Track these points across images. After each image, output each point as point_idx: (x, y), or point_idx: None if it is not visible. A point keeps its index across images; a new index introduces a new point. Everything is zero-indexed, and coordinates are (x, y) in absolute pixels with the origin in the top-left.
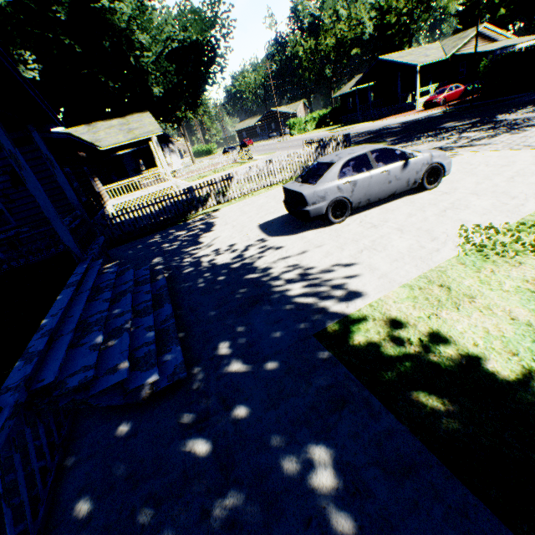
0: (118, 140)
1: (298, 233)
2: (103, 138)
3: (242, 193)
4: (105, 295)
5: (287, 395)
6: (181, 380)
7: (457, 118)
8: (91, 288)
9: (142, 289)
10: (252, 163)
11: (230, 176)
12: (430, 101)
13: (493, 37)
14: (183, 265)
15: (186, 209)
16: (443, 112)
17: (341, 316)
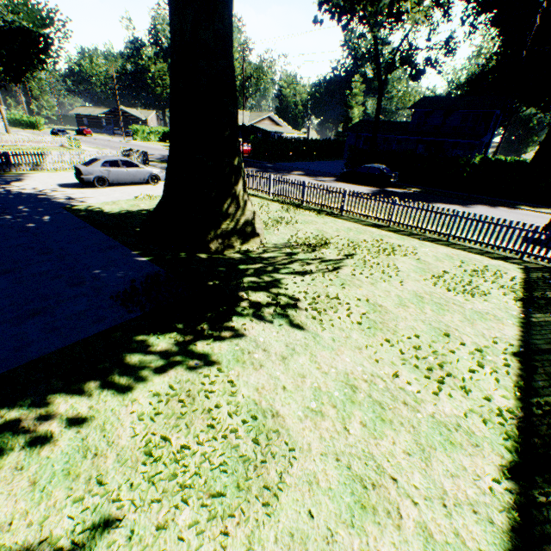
0: None
1: (79, 189)
2: None
3: (56, 168)
4: None
5: (43, 213)
6: (0, 211)
7: None
8: None
9: None
10: (80, 152)
11: (45, 154)
12: None
13: (279, 123)
14: None
15: (0, 167)
16: None
17: (75, 205)
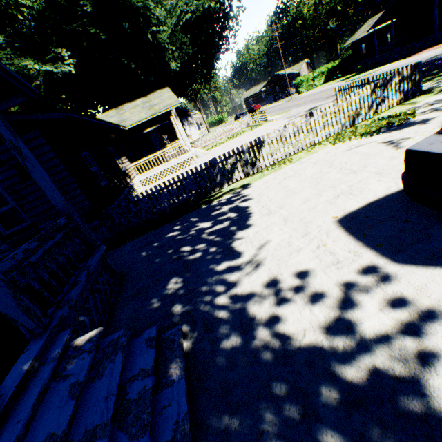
0: (140, 118)
1: None
2: (127, 118)
3: (275, 160)
4: None
5: None
6: None
7: None
8: None
9: None
10: (268, 124)
11: (259, 141)
12: None
13: None
14: (216, 317)
15: (209, 186)
16: None
17: None
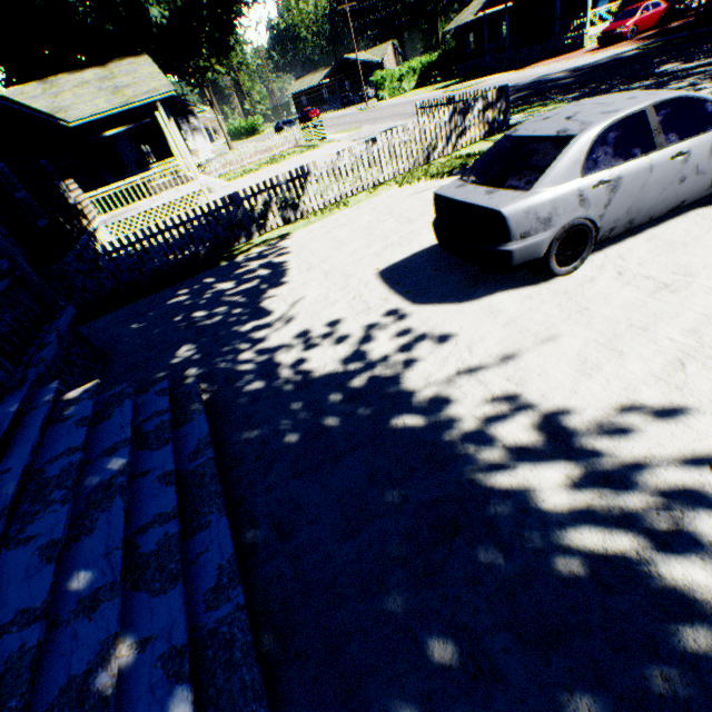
0: (97, 108)
1: (477, 298)
2: (70, 104)
3: (326, 202)
4: (50, 523)
5: None
6: None
7: (679, 55)
8: (8, 509)
9: (153, 465)
10: (327, 146)
11: (304, 172)
12: (612, 32)
13: None
14: (240, 371)
15: (230, 235)
16: (642, 48)
17: None
